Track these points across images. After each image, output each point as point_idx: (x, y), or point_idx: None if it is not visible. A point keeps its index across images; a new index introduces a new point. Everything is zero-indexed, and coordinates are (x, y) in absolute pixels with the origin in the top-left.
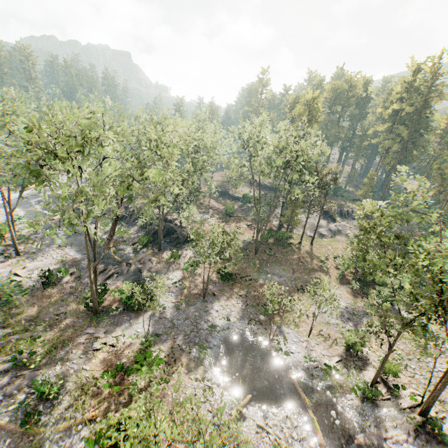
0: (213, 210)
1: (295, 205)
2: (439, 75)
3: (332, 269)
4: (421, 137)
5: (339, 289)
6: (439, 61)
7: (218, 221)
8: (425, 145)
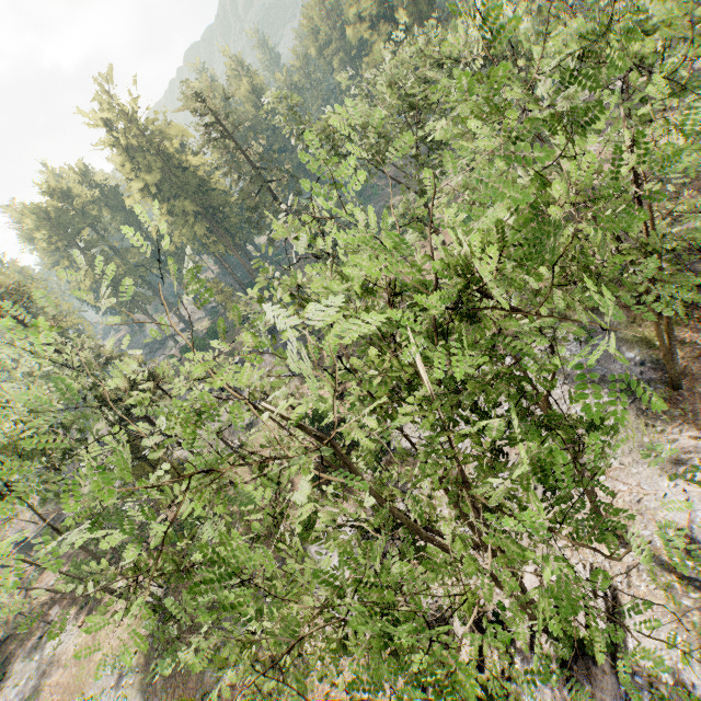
0: (59, 604)
1: (153, 463)
2: (133, 113)
3: (297, 479)
4: (210, 195)
5: (328, 508)
6: (110, 96)
7: (79, 626)
8: (224, 200)
